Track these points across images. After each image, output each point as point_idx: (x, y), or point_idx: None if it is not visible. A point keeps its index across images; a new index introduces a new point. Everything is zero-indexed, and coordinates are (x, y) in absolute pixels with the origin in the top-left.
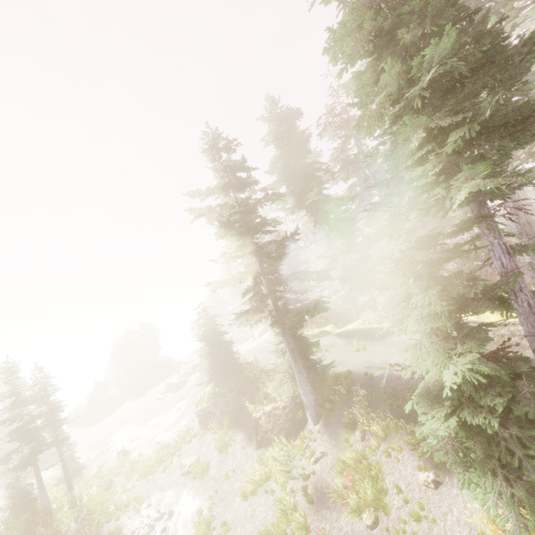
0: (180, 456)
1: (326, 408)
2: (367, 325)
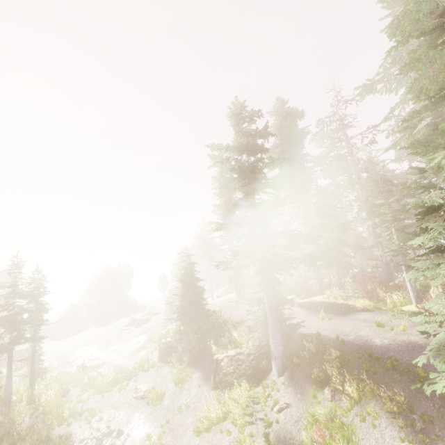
0: (136, 380)
1: (293, 362)
2: (332, 300)
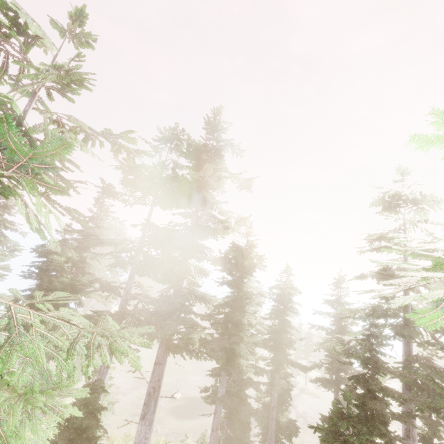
0: None
1: None
2: None
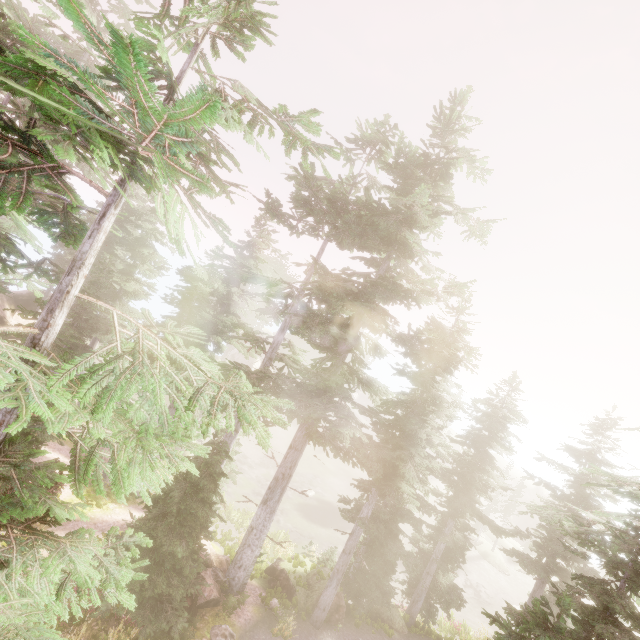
0: None
1: None
2: None
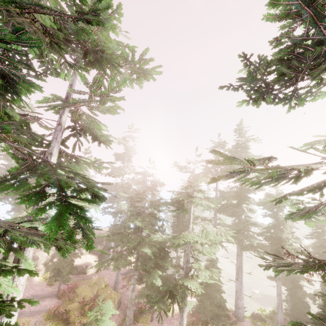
0: None
1: None
2: None
